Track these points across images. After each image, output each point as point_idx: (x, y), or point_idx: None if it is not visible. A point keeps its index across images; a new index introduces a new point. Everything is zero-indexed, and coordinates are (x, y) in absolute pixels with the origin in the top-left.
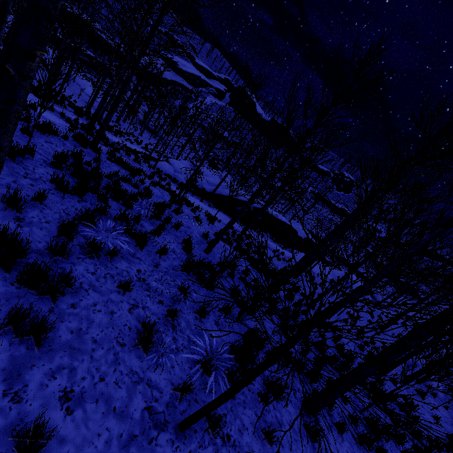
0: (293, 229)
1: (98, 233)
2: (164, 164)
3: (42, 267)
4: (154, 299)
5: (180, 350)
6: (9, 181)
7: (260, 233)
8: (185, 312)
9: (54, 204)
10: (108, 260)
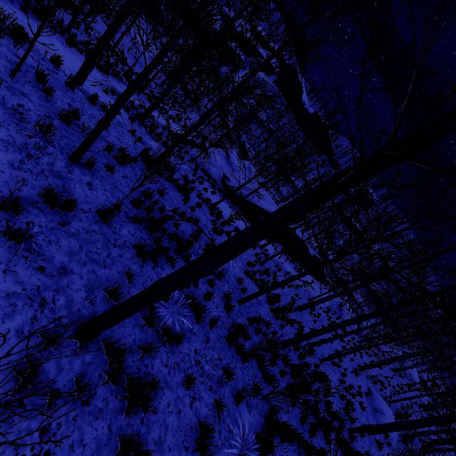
0: (305, 246)
1: (167, 309)
2: (202, 155)
3: (133, 369)
4: (206, 385)
5: (223, 444)
6: (105, 256)
7: (274, 245)
8: (227, 396)
9: (136, 278)
10: (175, 344)
